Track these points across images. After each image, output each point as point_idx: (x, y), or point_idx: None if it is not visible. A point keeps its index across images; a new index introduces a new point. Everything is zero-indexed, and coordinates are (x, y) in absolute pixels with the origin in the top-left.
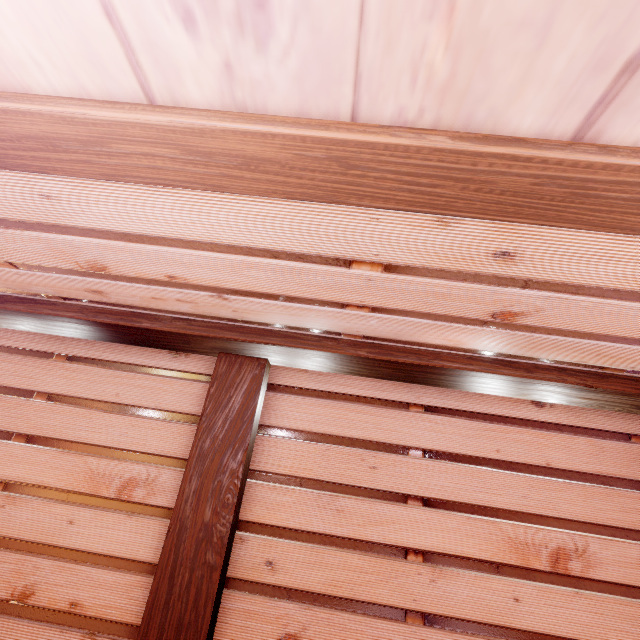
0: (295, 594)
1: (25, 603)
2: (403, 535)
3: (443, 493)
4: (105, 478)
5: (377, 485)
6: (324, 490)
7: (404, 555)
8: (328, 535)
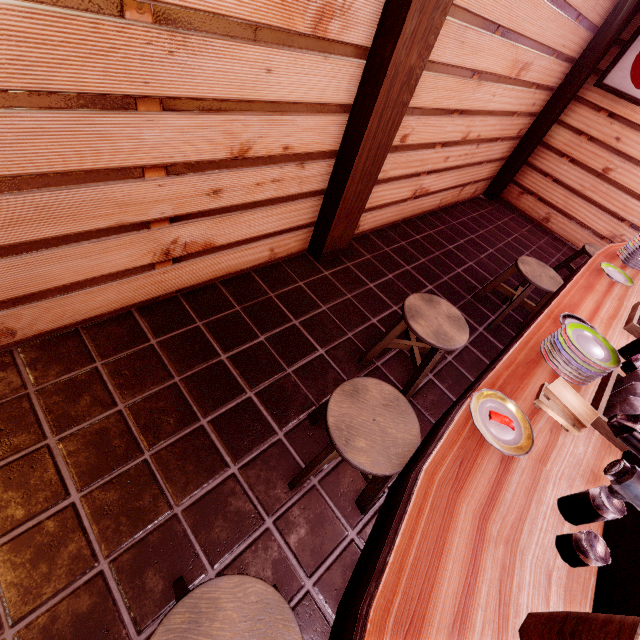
0: (416, 111)
1: (246, 157)
2: (480, 61)
3: (515, 24)
4: (299, 2)
5: (492, 16)
6: (464, 22)
7: (473, 76)
8: (448, 65)
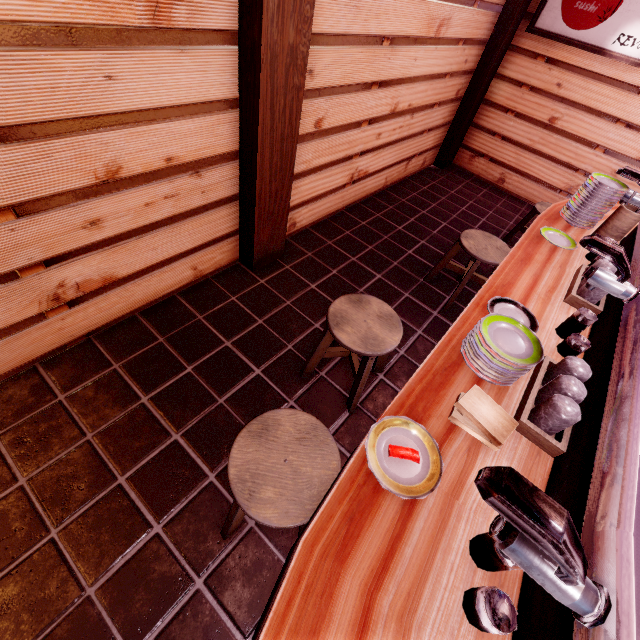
0: (324, 92)
1: (118, 179)
2: (386, 25)
3: None
4: None
5: None
6: None
7: (382, 43)
8: (348, 35)
